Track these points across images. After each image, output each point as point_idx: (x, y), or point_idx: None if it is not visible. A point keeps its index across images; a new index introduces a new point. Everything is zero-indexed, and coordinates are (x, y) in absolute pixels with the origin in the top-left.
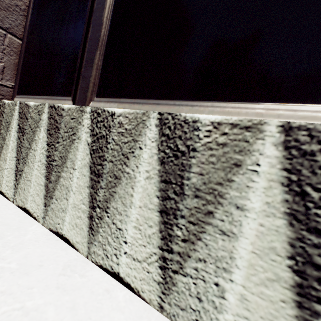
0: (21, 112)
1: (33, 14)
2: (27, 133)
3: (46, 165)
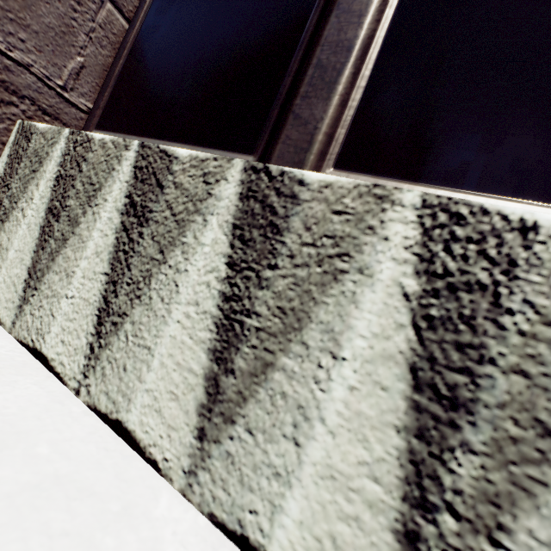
0: (144, 167)
1: None
2: (156, 222)
3: (217, 319)
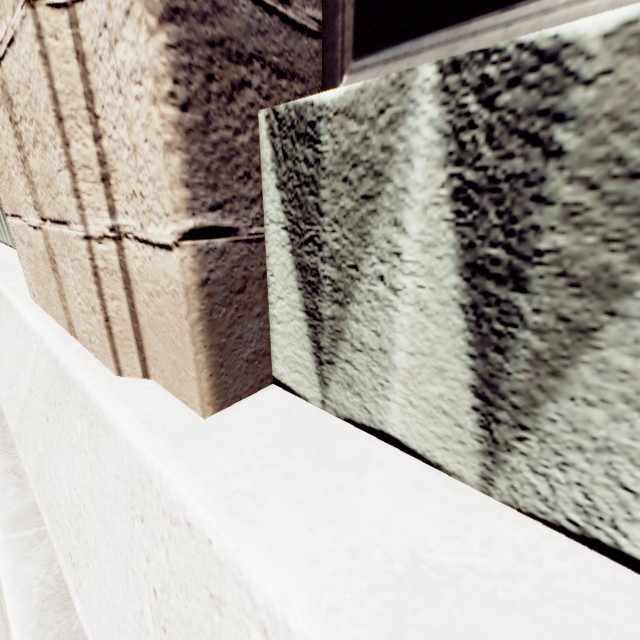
0: None
1: None
2: None
3: None
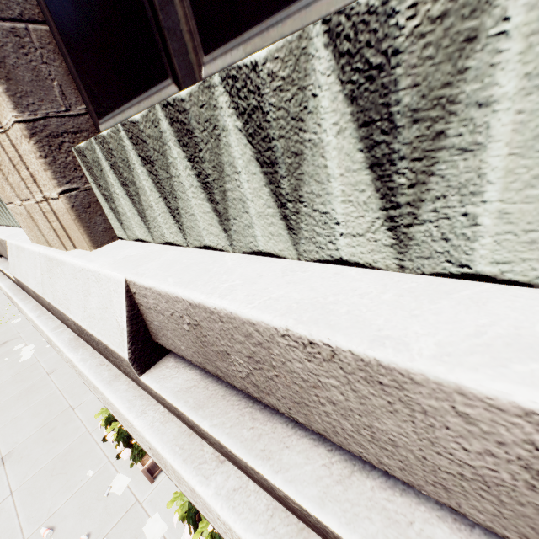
0: None
1: None
2: None
3: None
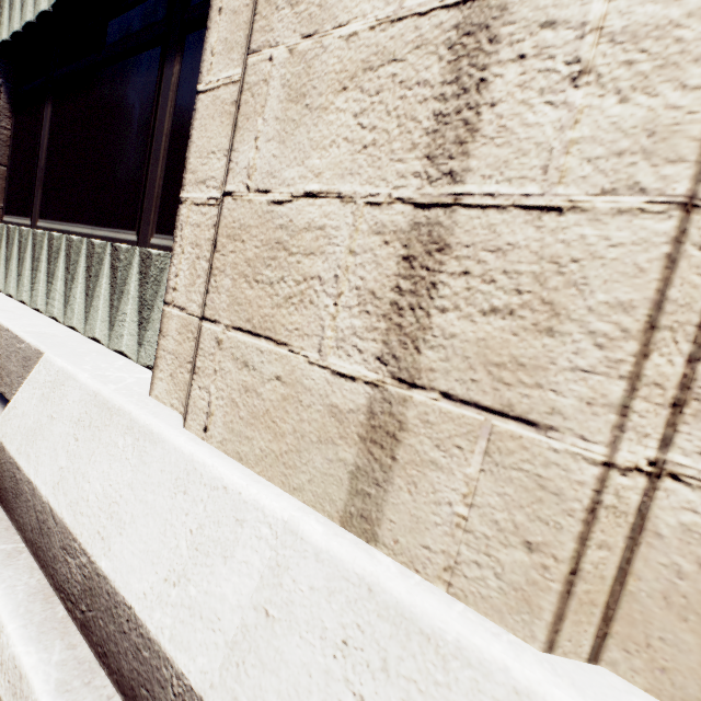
0: None
1: (13, 146)
2: None
3: (6, 261)
